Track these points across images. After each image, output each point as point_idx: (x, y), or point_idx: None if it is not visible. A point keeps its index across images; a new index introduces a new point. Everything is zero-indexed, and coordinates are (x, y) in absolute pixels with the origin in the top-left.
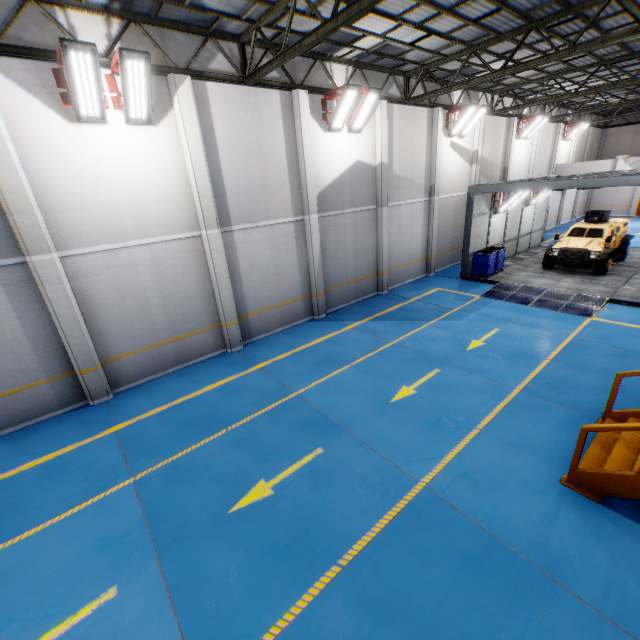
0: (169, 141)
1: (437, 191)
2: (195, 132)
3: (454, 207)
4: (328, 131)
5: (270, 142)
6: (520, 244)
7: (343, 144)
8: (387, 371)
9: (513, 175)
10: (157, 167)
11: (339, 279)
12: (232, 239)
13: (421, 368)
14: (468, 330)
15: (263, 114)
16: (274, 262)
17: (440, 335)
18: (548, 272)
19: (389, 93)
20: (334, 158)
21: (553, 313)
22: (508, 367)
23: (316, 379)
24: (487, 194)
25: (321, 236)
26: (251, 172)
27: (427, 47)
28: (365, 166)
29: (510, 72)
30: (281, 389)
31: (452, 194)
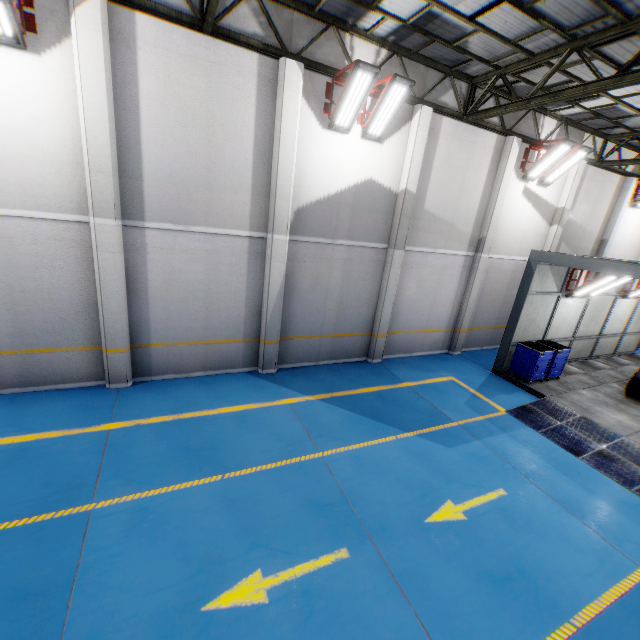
0: (58, 82)
1: (488, 247)
2: (98, 77)
3: (511, 274)
4: (330, 128)
5: (230, 122)
6: (600, 346)
7: (351, 152)
8: (262, 516)
9: (613, 252)
10: (31, 113)
11: (309, 328)
12: (143, 239)
13: (321, 534)
14: (452, 474)
15: (226, 81)
16: (207, 284)
17: (401, 467)
18: (631, 403)
19: (440, 100)
20: (332, 167)
21: (619, 491)
22: (480, 608)
23: (149, 486)
24: (560, 267)
25: (291, 266)
26: (191, 155)
27: (500, 31)
28: (381, 189)
29: (631, 79)
30: (83, 486)
31: (512, 256)
